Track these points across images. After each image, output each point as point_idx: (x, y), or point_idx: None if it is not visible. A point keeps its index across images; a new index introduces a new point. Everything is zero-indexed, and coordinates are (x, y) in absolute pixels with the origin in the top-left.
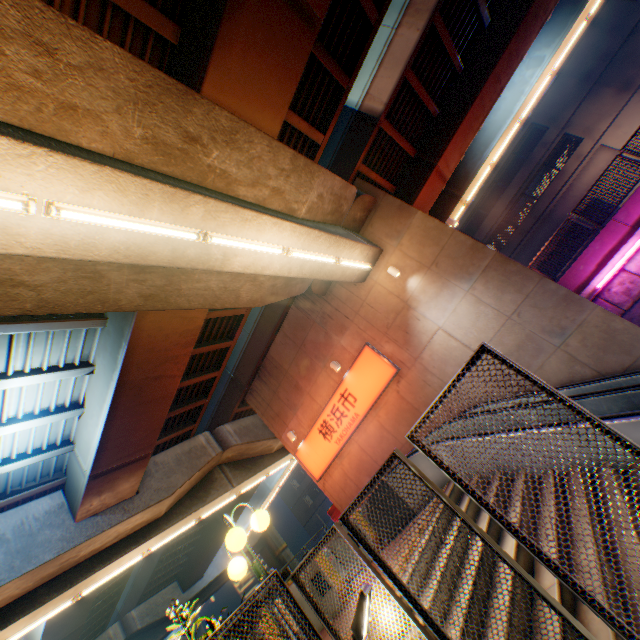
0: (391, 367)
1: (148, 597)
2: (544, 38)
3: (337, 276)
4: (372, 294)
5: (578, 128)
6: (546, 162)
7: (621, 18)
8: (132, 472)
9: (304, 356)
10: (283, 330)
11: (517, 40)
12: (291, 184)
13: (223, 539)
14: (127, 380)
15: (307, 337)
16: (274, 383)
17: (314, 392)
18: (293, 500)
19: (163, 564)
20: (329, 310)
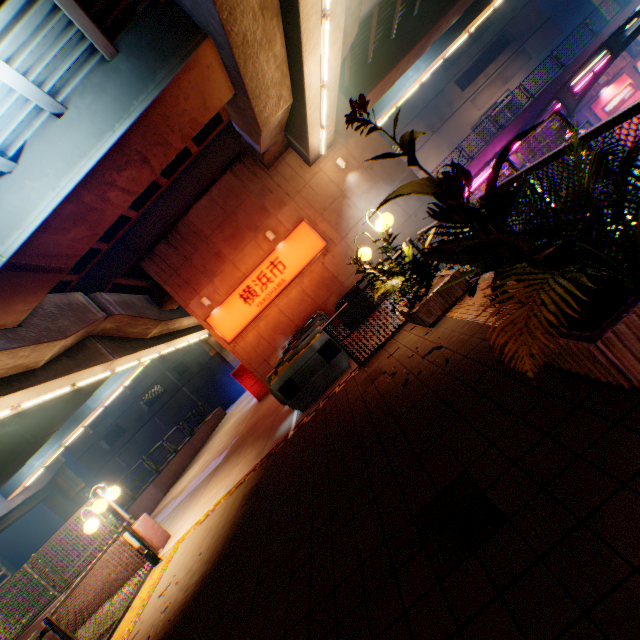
0: (323, 242)
1: None
2: (423, 55)
3: (312, 144)
4: (316, 179)
5: None
6: None
7: (437, 80)
8: (37, 288)
9: (234, 225)
10: (211, 195)
11: (427, 40)
12: (344, 27)
13: (17, 470)
14: (128, 141)
15: (241, 207)
16: (189, 249)
17: (239, 261)
18: (84, 448)
19: None
20: (271, 185)
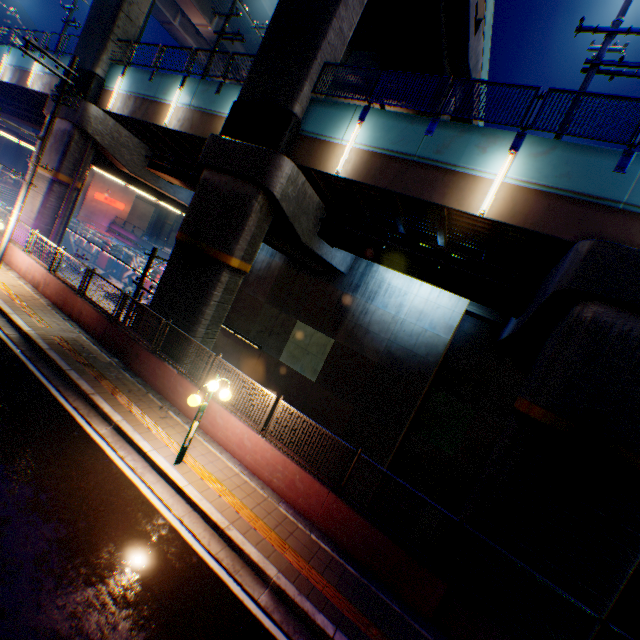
0: None
1: None
2: None
3: None
4: None
5: None
6: None
7: None
8: None
9: None
10: None
11: None
12: None
13: None
14: None
15: None
16: None
17: None
18: None
19: None
20: None
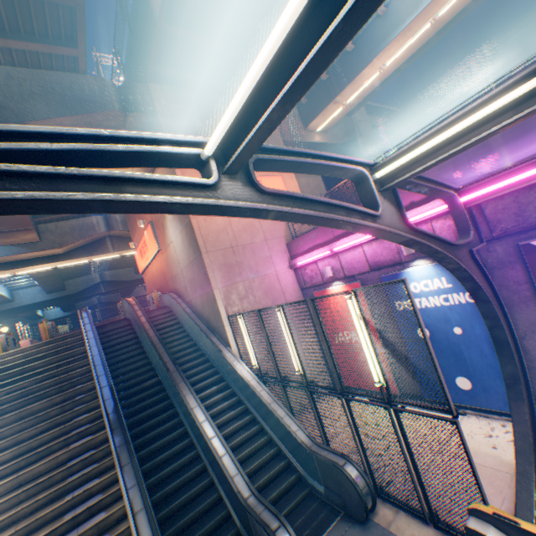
0: (157, 246)
1: (116, 269)
2: None
3: None
4: None
5: None
6: None
7: None
8: (26, 234)
9: None
10: None
11: None
12: None
13: None
14: None
15: None
16: None
17: (140, 229)
18: None
19: (117, 260)
20: None
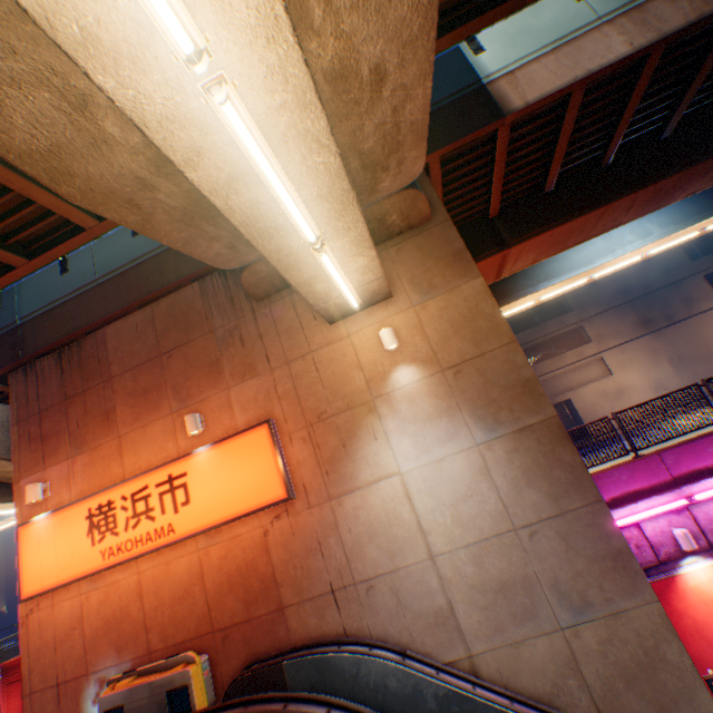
0: (283, 486)
1: None
2: (662, 216)
3: (299, 276)
4: (332, 350)
5: (594, 329)
6: (552, 339)
7: (675, 265)
8: None
9: (158, 373)
10: (155, 310)
11: (678, 181)
12: None
13: None
14: None
15: (185, 346)
16: (77, 383)
17: (131, 441)
18: None
19: None
20: (249, 329)
